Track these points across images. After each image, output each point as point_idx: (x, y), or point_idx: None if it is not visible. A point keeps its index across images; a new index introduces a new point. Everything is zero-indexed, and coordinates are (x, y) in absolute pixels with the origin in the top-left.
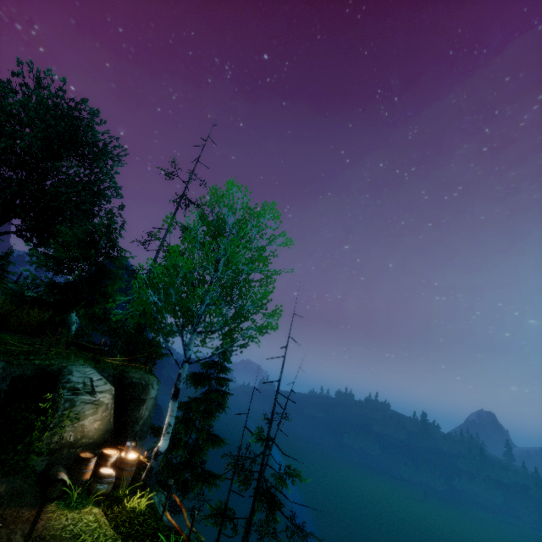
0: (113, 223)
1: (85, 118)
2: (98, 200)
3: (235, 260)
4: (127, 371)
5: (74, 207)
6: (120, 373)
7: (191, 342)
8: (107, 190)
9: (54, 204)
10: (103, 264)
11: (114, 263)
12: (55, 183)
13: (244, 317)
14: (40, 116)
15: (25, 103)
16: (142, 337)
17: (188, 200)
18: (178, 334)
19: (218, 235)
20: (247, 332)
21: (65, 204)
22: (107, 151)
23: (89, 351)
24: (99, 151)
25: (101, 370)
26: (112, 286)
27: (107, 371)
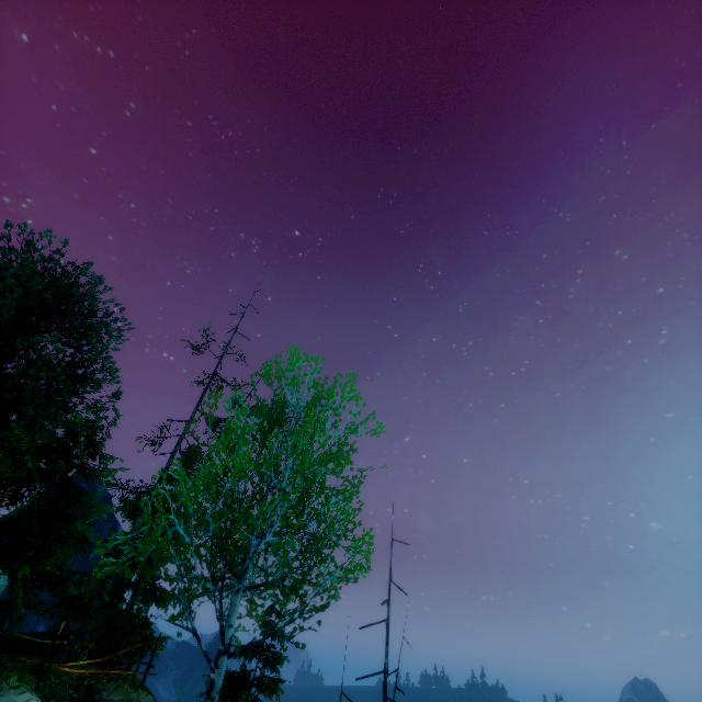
0: (100, 419)
1: (84, 285)
2: (83, 386)
3: (307, 457)
4: (98, 688)
5: (42, 397)
6: (85, 694)
7: (234, 610)
8: (98, 372)
9: (12, 394)
10: (73, 483)
11: (92, 480)
12: (21, 365)
13: (320, 552)
14: (20, 283)
15: (4, 267)
16: (129, 610)
17: (221, 379)
18: (207, 596)
19: (276, 422)
20: (327, 579)
21: (30, 394)
22: (106, 323)
23: (17, 652)
24: (95, 323)
25: (47, 694)
26: (84, 519)
27: (59, 694)
